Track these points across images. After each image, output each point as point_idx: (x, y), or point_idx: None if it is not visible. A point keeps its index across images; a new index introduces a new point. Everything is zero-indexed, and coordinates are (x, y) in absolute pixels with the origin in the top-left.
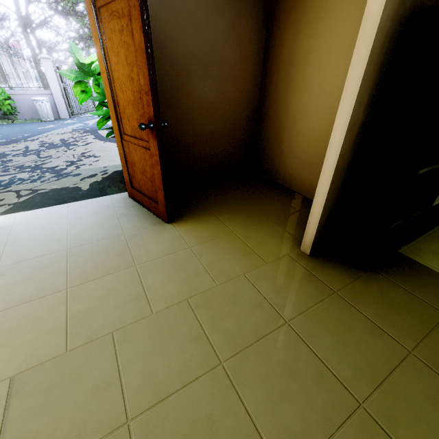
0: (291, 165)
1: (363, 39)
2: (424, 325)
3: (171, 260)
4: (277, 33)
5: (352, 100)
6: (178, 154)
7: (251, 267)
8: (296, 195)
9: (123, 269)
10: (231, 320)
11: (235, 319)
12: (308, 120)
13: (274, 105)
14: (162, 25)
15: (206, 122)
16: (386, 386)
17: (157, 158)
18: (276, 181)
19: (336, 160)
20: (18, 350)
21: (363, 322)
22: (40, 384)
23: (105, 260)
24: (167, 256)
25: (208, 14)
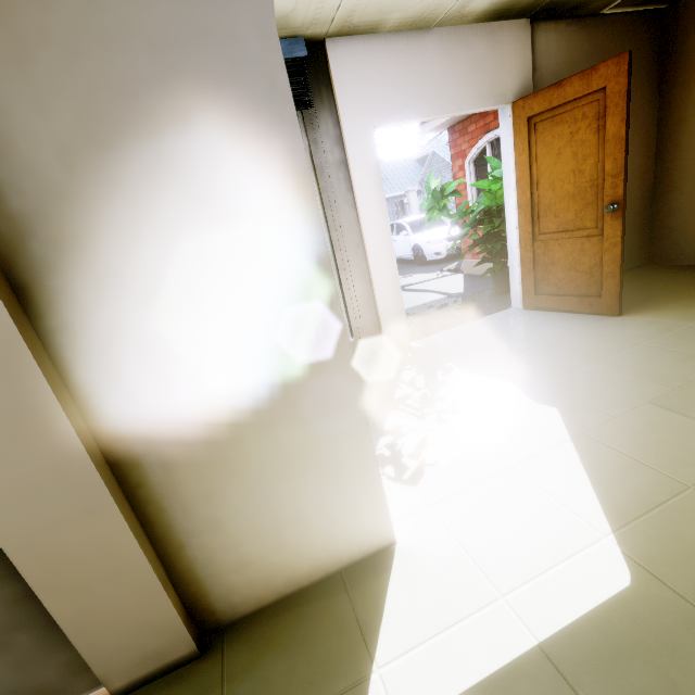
0: None
1: None
2: None
3: (680, 335)
4: (682, 95)
5: None
6: None
7: None
8: None
9: (630, 347)
10: None
11: None
12: None
13: (688, 172)
14: None
15: None
16: None
17: (616, 239)
18: None
19: None
20: (621, 393)
21: None
22: (686, 402)
23: (596, 346)
24: (667, 333)
25: None
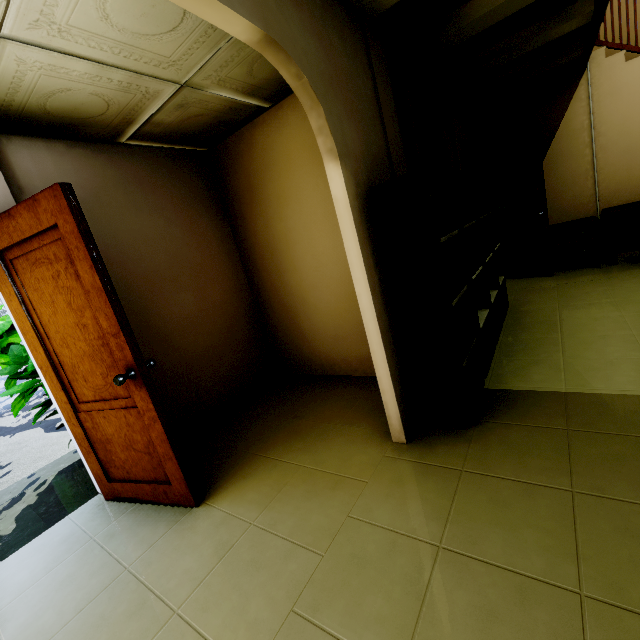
0: (324, 347)
1: (343, 217)
2: (560, 452)
3: (234, 563)
4: (244, 225)
5: (361, 265)
6: (169, 397)
7: (351, 499)
8: (347, 379)
9: (154, 634)
10: (373, 596)
11: (377, 591)
12: (318, 294)
13: (273, 292)
14: (104, 253)
15: (195, 340)
16: (583, 549)
17: (152, 413)
18: (314, 374)
19: (376, 323)
20: None
21: (511, 487)
22: None
23: None
24: (223, 559)
25: (159, 227)
